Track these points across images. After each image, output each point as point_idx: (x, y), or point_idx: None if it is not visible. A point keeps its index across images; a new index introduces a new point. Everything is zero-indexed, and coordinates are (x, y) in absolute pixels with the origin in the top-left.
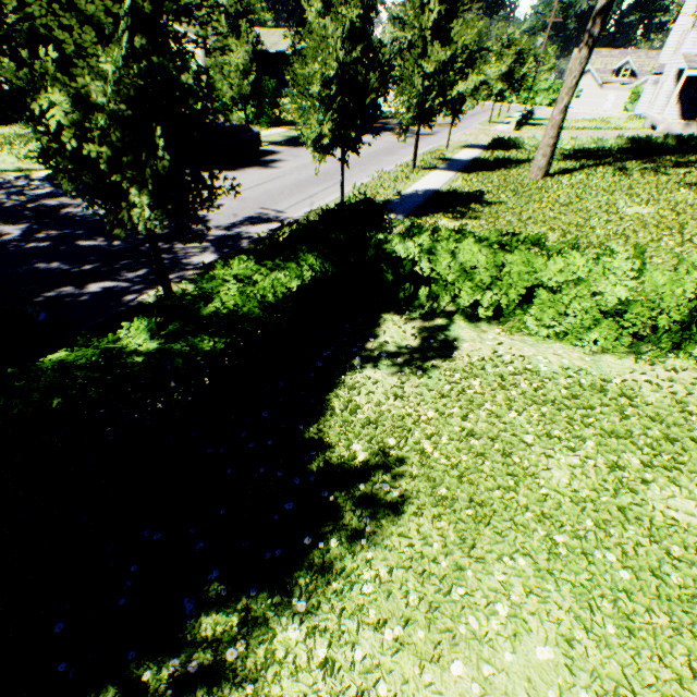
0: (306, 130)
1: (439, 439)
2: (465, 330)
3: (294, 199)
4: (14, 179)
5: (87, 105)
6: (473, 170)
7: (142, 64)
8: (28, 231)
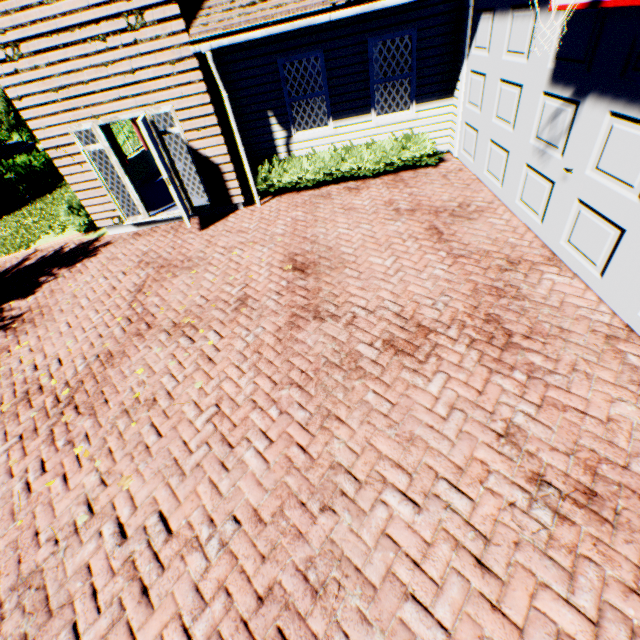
0: None
1: None
2: None
3: None
4: None
5: None
6: None
7: None
8: None
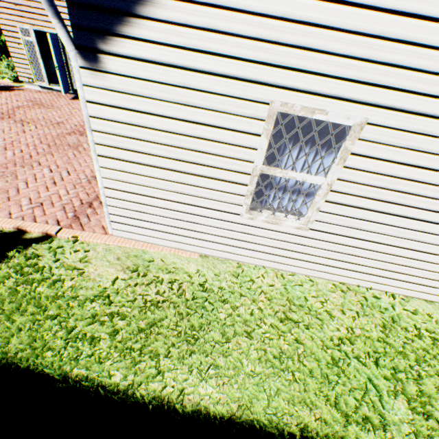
0: None
1: None
2: None
3: None
4: None
5: None
6: None
7: None
8: None
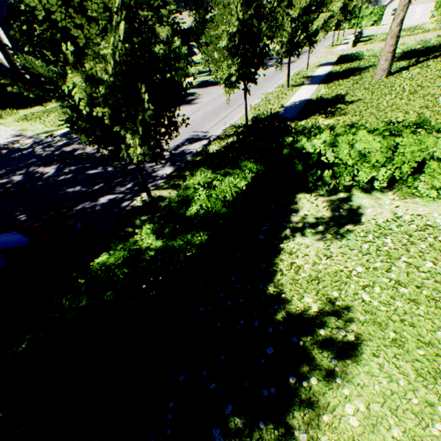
0: (220, 73)
1: (373, 289)
2: (364, 199)
3: (213, 122)
4: (45, 138)
5: (94, 80)
6: (330, 81)
7: (127, 44)
8: (58, 169)
